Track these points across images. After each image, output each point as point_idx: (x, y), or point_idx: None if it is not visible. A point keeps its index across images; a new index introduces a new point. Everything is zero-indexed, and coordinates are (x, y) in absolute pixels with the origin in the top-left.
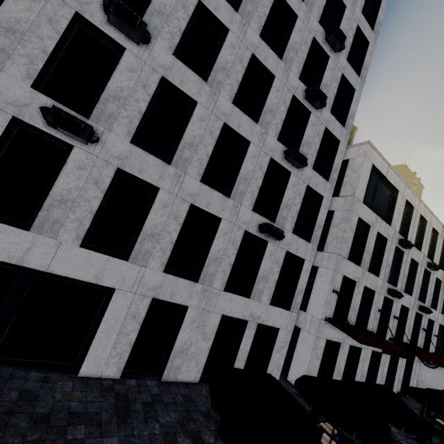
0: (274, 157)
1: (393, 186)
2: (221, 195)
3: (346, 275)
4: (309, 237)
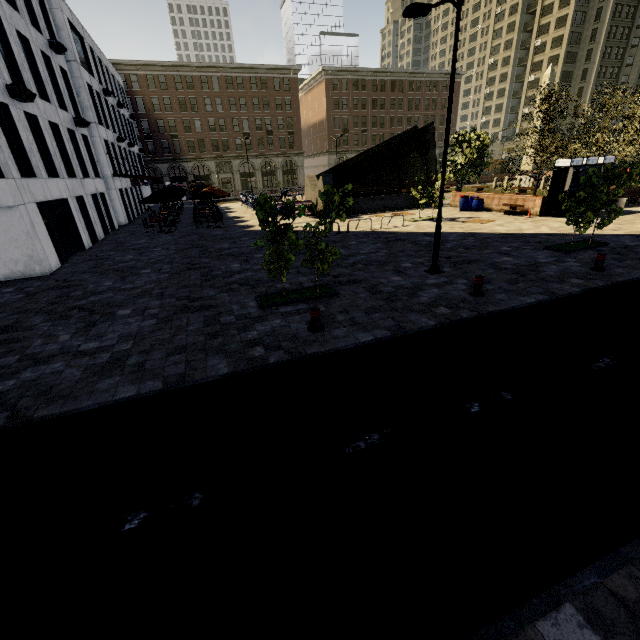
0: (40, 48)
1: (80, 34)
2: (49, 105)
3: (104, 138)
4: (79, 115)
